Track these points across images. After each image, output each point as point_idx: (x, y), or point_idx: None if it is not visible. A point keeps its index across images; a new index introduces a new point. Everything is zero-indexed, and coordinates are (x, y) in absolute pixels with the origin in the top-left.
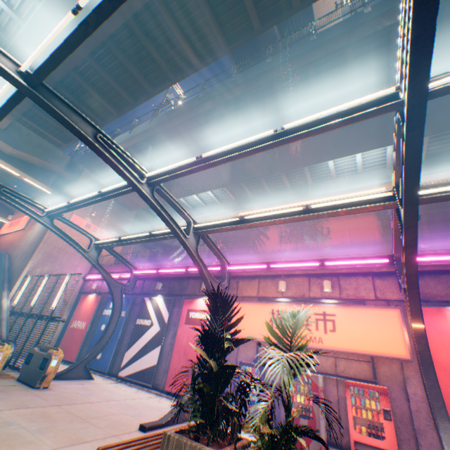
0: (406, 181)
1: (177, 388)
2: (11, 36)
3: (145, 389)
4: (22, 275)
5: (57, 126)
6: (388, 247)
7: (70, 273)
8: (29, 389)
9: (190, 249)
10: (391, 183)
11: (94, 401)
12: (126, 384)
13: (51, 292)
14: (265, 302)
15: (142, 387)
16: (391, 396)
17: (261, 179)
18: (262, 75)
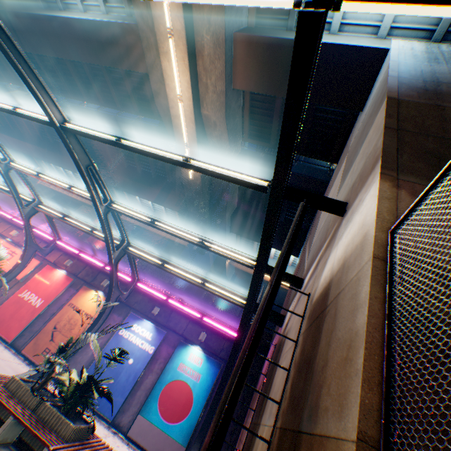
0: (12, 193)
1: None
2: None
3: None
4: None
5: None
6: (75, 239)
7: None
8: None
9: None
10: None
11: None
12: None
13: None
14: None
15: None
16: (0, 292)
17: None
18: (102, 122)
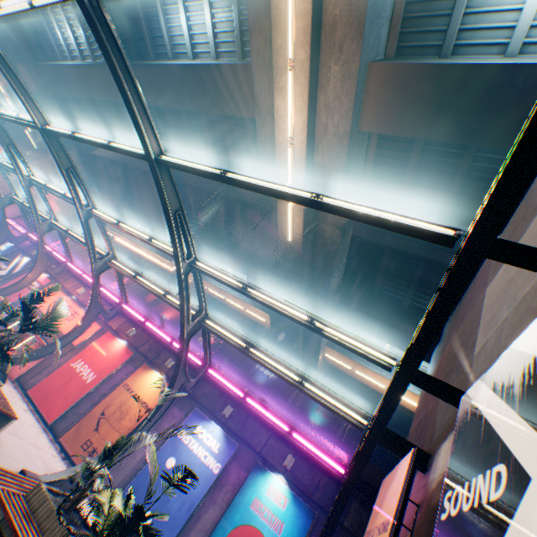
0: (88, 243)
1: None
2: (64, 56)
3: None
4: None
5: (69, 113)
6: (143, 304)
7: None
8: None
9: (39, 230)
10: (238, 298)
11: None
12: None
13: None
14: (65, 293)
15: None
16: (52, 357)
17: None
18: (191, 177)
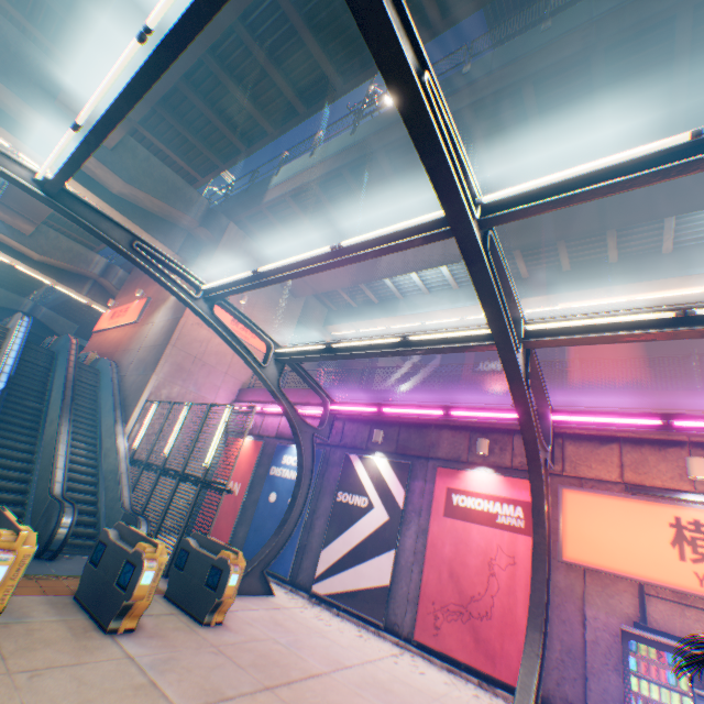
0: None
1: (442, 643)
2: None
3: (371, 628)
4: (142, 398)
5: (193, 144)
6: None
7: (230, 405)
8: (194, 627)
9: (522, 378)
10: None
11: (320, 673)
12: (330, 612)
13: (198, 434)
14: (651, 499)
15: (362, 622)
16: None
17: (558, 243)
18: (637, 0)
